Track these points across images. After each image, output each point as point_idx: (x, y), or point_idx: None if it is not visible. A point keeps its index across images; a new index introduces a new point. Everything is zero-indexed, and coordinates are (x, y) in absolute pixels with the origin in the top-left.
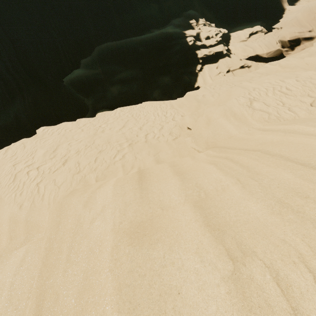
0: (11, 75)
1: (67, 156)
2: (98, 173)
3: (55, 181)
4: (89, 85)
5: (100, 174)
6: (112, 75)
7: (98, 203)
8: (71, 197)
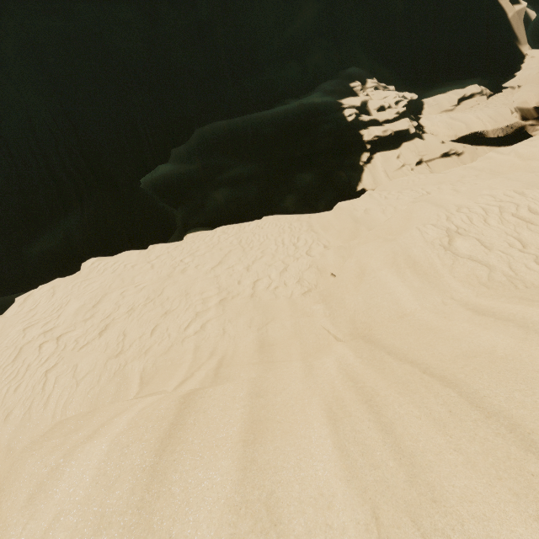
0: (68, 174)
1: (111, 318)
2: (147, 360)
3: (75, 368)
4: (179, 188)
5: (151, 365)
6: (217, 172)
7: (56, 498)
8: (32, 453)
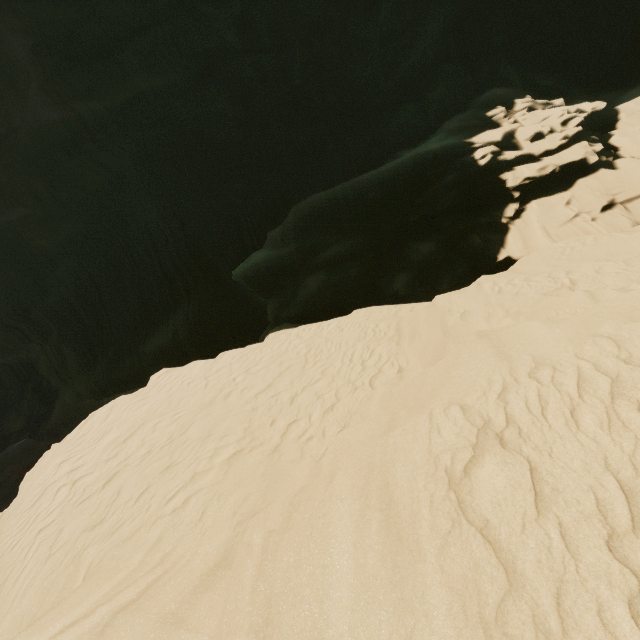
0: (177, 270)
1: (127, 462)
2: (101, 550)
3: (59, 534)
4: (271, 277)
5: (98, 560)
6: (313, 254)
7: None
8: None
